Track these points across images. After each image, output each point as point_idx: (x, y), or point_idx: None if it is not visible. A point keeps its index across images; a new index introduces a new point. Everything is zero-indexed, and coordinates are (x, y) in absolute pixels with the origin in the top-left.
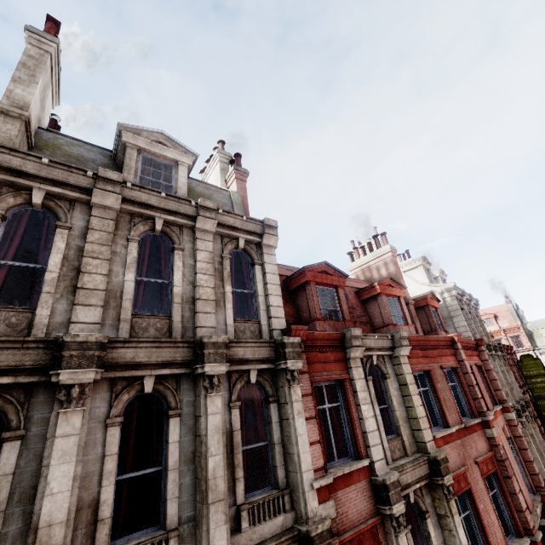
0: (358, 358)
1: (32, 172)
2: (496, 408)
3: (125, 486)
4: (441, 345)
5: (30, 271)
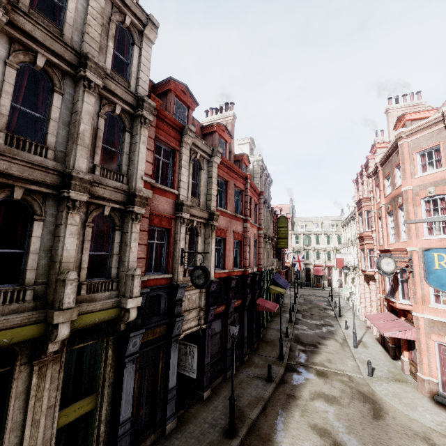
0: (189, 145)
1: None
2: (255, 223)
3: (17, 113)
4: (239, 175)
5: None
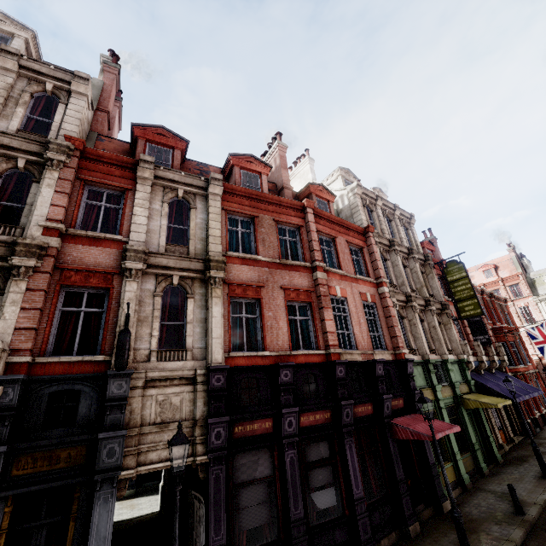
0: (150, 181)
1: None
2: (357, 275)
3: None
4: (286, 207)
5: None
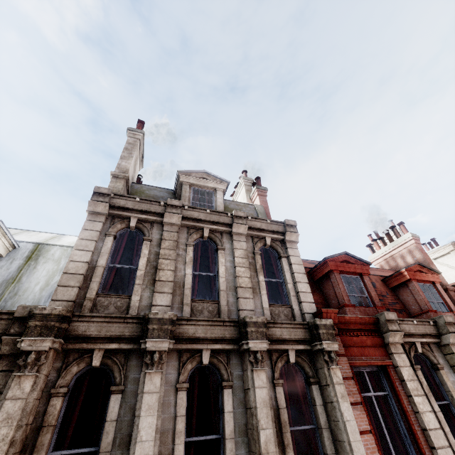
0: (399, 344)
1: (131, 207)
2: None
3: (192, 449)
4: None
5: (126, 273)
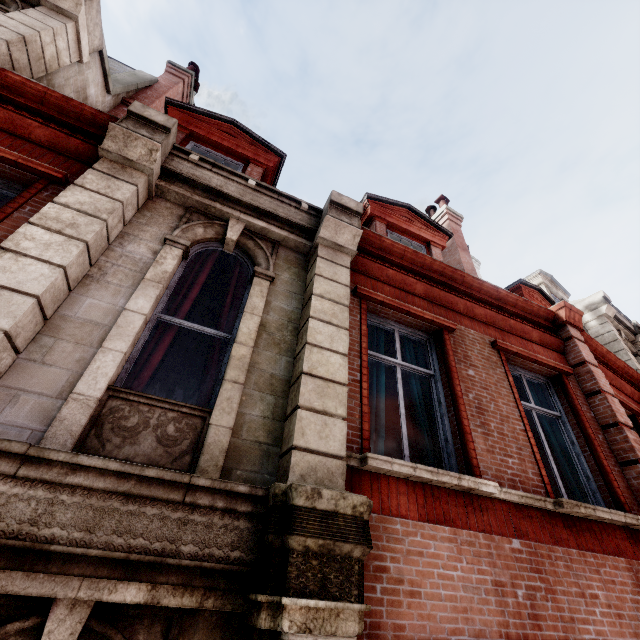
0: (142, 174)
1: None
2: None
3: None
4: (512, 314)
5: None
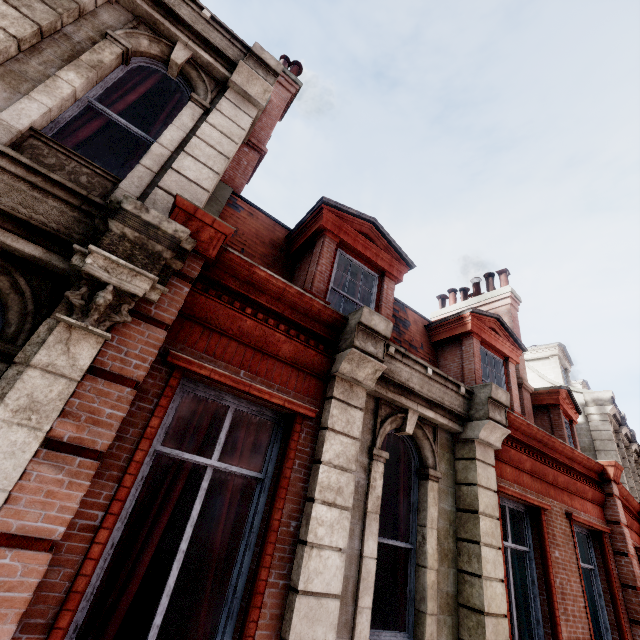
0: (363, 389)
1: None
2: None
3: None
4: (576, 471)
5: None
